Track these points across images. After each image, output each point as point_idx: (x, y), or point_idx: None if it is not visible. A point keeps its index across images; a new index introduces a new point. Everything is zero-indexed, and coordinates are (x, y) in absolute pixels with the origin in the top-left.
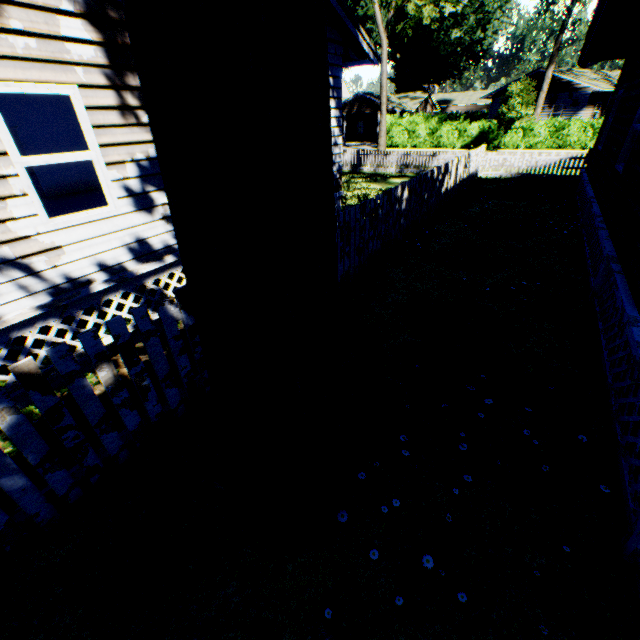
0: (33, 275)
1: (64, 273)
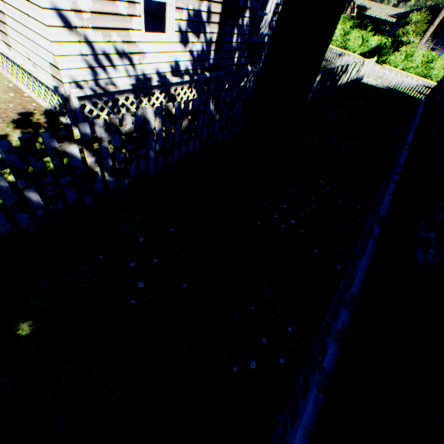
0: (131, 65)
1: (143, 69)
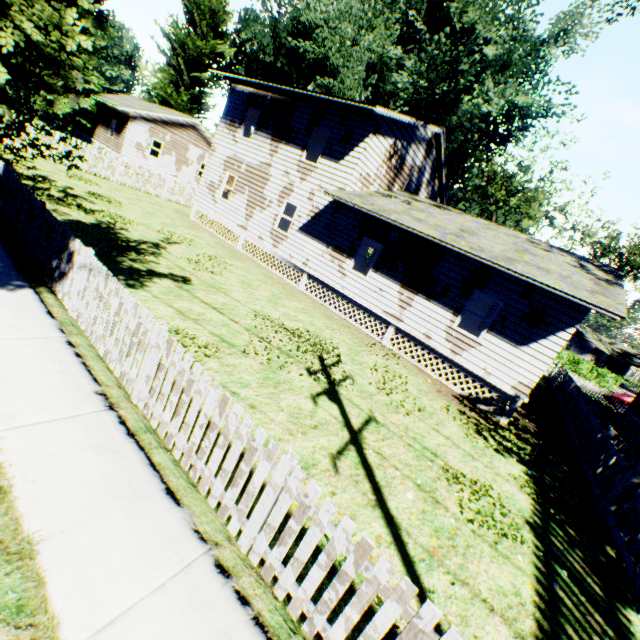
0: None
1: None
